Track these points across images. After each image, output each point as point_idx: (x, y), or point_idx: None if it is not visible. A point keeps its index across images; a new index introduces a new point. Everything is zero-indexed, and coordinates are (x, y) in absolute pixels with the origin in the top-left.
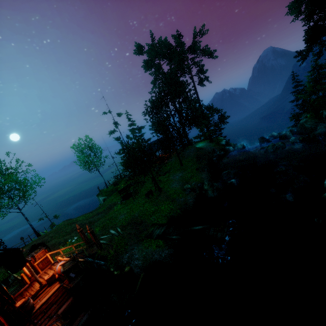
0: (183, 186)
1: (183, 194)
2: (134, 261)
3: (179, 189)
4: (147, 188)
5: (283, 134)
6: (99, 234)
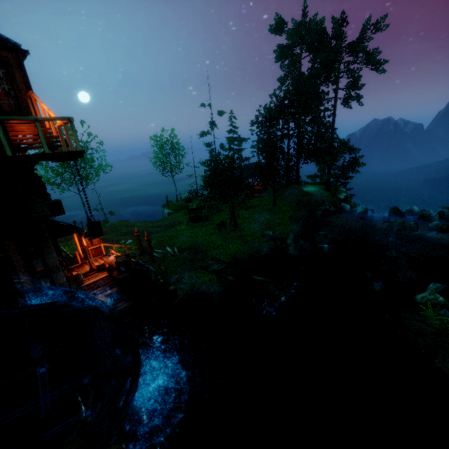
0: (264, 231)
1: (259, 240)
2: (181, 284)
3: (258, 232)
4: (222, 218)
5: (427, 213)
6: (154, 246)
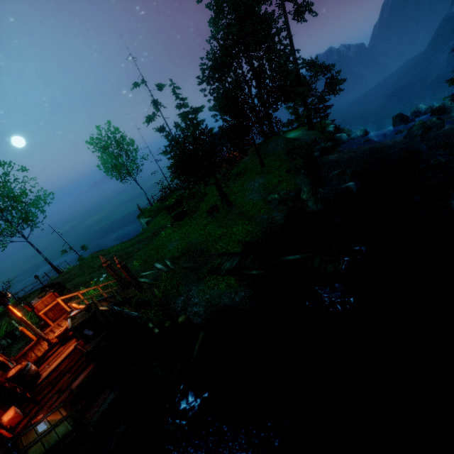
0: (266, 198)
1: (266, 209)
2: (192, 308)
3: (260, 202)
4: (210, 203)
5: (439, 105)
6: (140, 269)
